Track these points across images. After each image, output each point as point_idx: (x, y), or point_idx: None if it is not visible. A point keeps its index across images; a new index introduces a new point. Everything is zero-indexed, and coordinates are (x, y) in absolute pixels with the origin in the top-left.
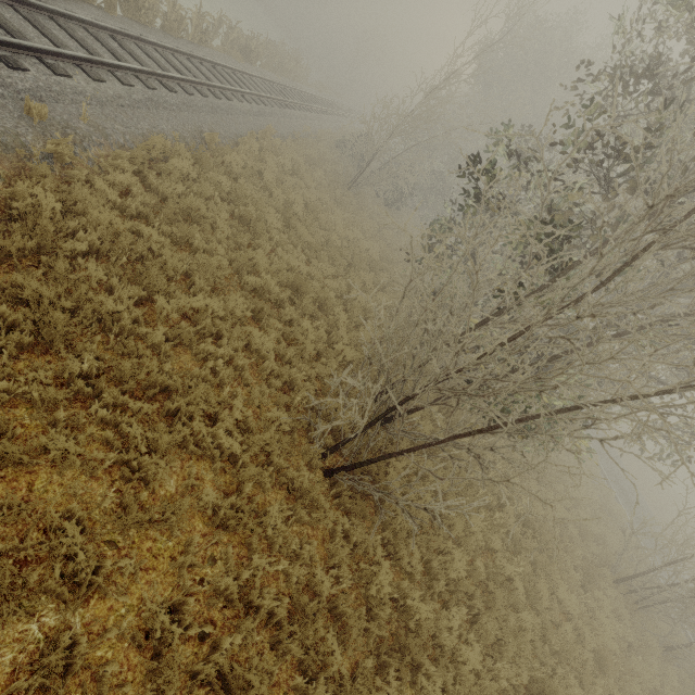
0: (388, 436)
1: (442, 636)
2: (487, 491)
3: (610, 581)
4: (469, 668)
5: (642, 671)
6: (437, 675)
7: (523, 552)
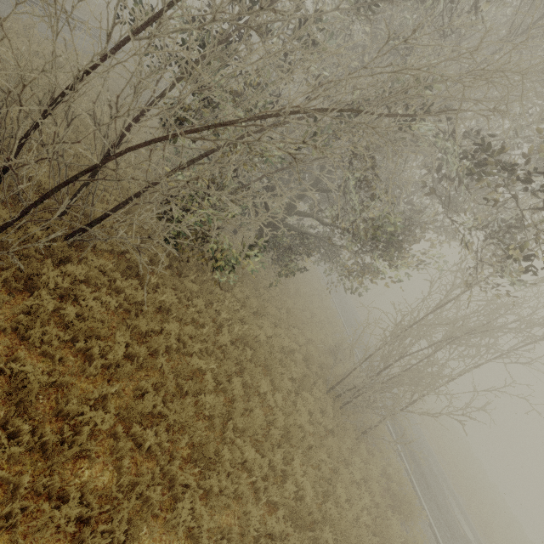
0: (80, 253)
1: (61, 401)
2: (195, 309)
3: (322, 388)
4: (90, 427)
5: (332, 445)
6: (27, 431)
7: (231, 359)
